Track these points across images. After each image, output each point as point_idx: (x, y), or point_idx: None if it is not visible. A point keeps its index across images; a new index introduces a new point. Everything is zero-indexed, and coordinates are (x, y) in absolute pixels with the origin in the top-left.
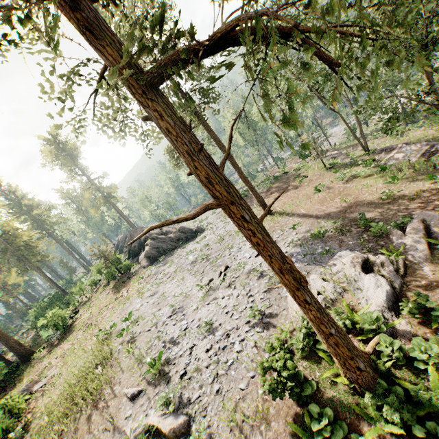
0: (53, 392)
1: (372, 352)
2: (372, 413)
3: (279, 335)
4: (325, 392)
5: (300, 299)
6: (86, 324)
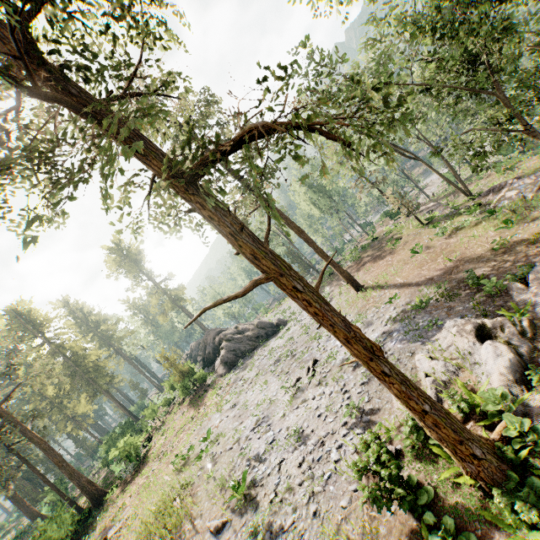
0: (128, 535)
1: (499, 439)
2: (509, 518)
3: (383, 433)
4: (446, 499)
5: (376, 371)
6: (161, 451)
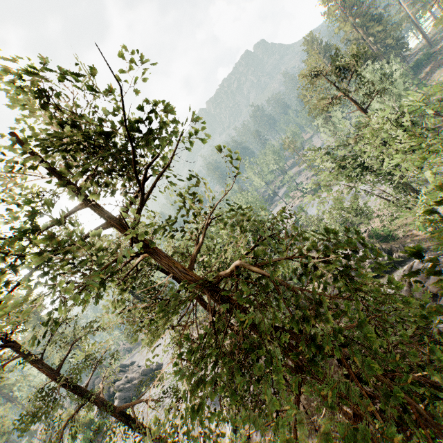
0: None
1: None
2: None
3: None
4: None
5: None
6: None
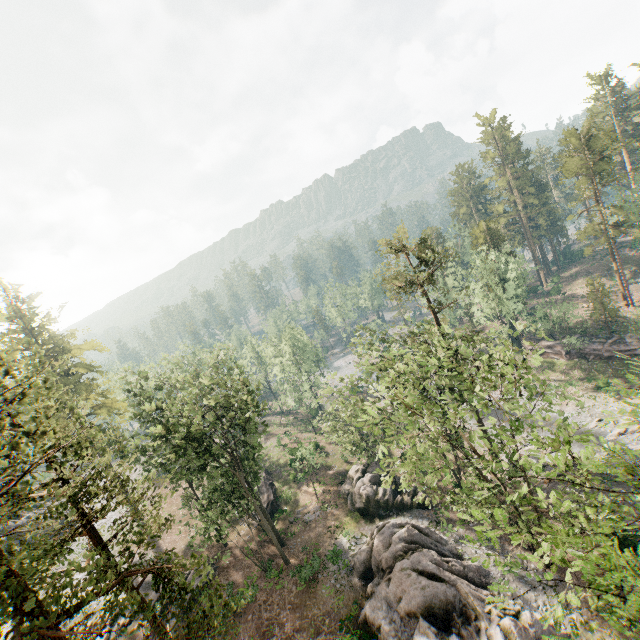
0: None
1: None
2: None
3: None
4: None
5: None
6: None
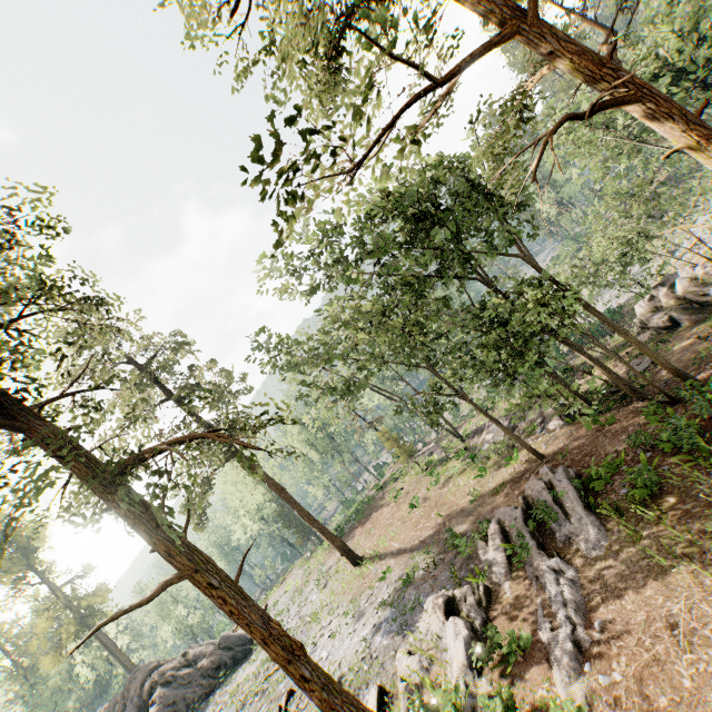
0: None
1: None
2: None
3: None
4: None
5: (296, 676)
6: None
